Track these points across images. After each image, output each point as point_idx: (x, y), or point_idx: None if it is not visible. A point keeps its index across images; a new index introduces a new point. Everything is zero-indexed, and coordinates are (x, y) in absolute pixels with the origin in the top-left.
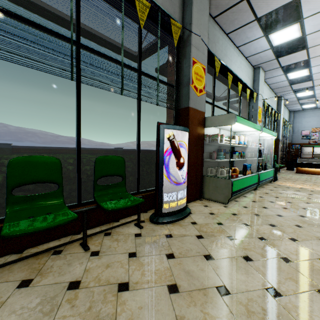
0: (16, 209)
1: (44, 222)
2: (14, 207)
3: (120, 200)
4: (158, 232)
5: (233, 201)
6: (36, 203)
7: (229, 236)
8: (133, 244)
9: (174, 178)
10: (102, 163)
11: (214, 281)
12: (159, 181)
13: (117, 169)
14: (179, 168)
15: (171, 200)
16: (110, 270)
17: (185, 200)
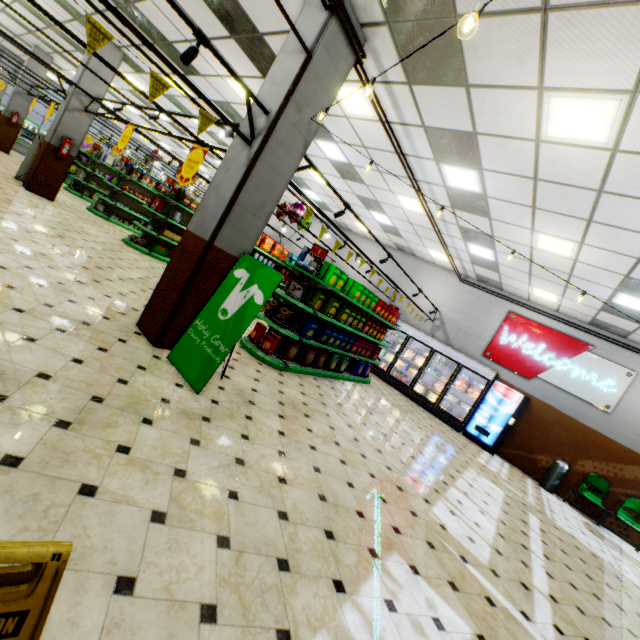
0: None
1: None
2: None
3: None
4: None
5: None
6: None
7: None
8: None
9: None
10: None
11: None
12: None
13: None
14: None
15: None
16: None
17: None
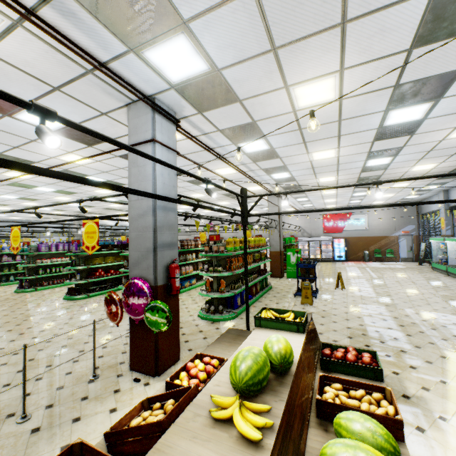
0: None
1: None
2: None
3: None
4: None
5: None
6: None
7: None
8: None
9: None
10: None
11: None
12: None
13: None
14: None
15: None
16: None
17: None
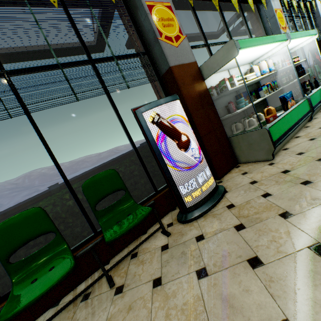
0: (21, 275)
1: (40, 286)
2: (19, 274)
3: (126, 219)
4: (187, 235)
5: (281, 151)
6: (41, 259)
7: (282, 212)
8: (158, 264)
9: (184, 164)
10: (91, 187)
11: (268, 312)
12: (166, 176)
13: (113, 184)
14: (185, 149)
15: (192, 189)
16: (131, 315)
17: (212, 180)
